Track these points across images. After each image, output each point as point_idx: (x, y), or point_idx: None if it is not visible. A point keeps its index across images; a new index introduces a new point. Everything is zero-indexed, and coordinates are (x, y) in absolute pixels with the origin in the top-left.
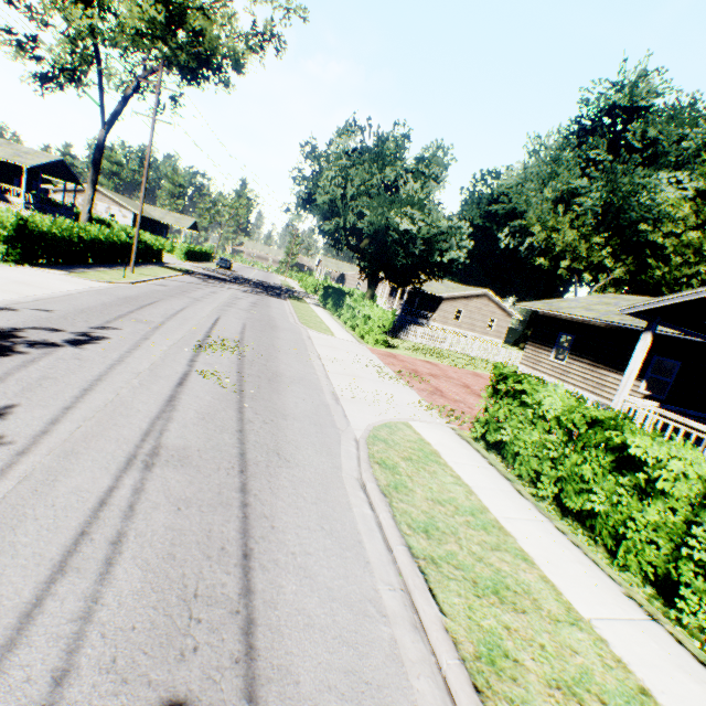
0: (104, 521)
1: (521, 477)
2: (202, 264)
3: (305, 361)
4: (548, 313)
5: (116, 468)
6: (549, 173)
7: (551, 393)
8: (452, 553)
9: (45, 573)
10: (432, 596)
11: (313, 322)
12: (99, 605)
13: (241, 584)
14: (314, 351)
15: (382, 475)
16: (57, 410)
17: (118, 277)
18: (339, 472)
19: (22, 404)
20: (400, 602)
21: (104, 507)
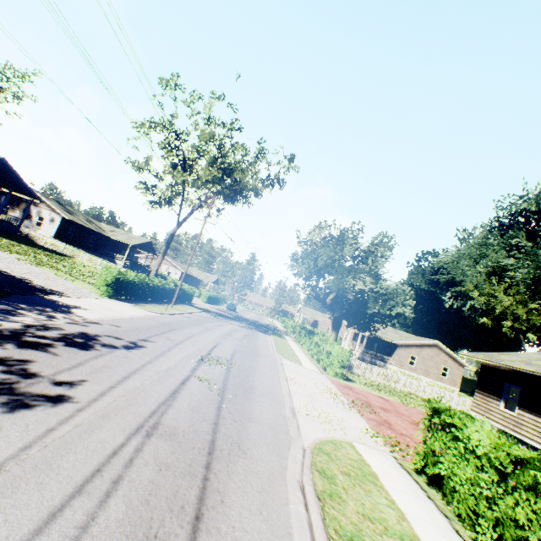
0: (112, 465)
1: (462, 518)
2: (217, 305)
3: (274, 380)
4: (491, 364)
5: (129, 431)
6: (479, 254)
7: (477, 428)
8: None
9: (71, 489)
10: None
11: (287, 353)
12: (94, 521)
13: (188, 538)
14: (284, 374)
15: (319, 481)
16: (106, 387)
17: (162, 310)
18: (284, 471)
19: (89, 380)
20: None
21: (115, 456)
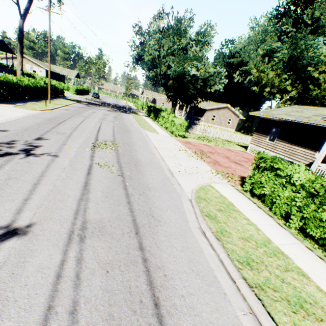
0: (61, 293)
1: (274, 213)
2: (84, 96)
3: (149, 150)
4: (266, 117)
5: (62, 243)
6: (261, 40)
7: (297, 170)
8: (267, 278)
9: None
10: (272, 319)
11: (146, 126)
12: None
13: None
14: (152, 144)
15: (211, 225)
16: (20, 202)
17: (43, 106)
18: (188, 224)
19: None
20: (253, 325)
21: (60, 280)
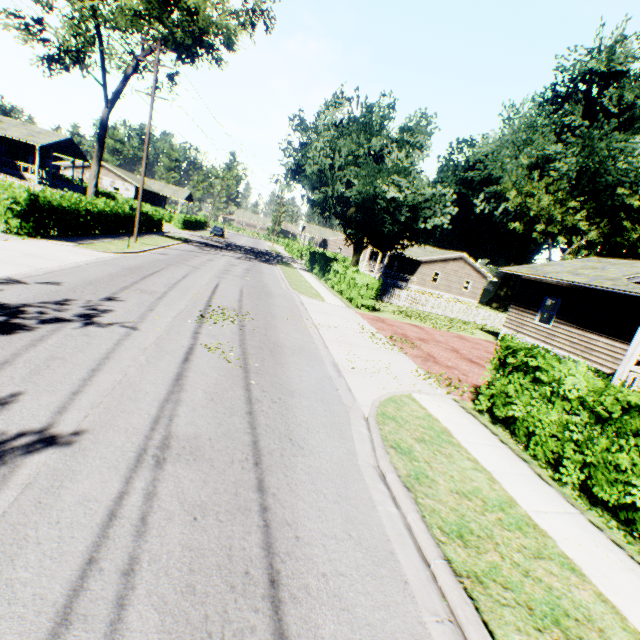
0: (113, 541)
1: (534, 455)
2: (197, 232)
3: (301, 329)
4: (533, 278)
5: (125, 466)
6: (524, 140)
7: (571, 371)
8: (495, 566)
9: (46, 625)
10: (490, 633)
11: (304, 287)
12: None
13: (271, 626)
14: (309, 318)
15: (400, 463)
16: (65, 396)
17: (123, 247)
18: (354, 459)
19: (29, 390)
20: None
21: (113, 522)
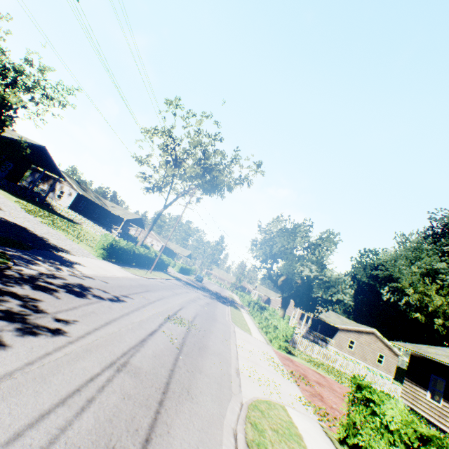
0: (89, 387)
1: None
2: (187, 275)
3: (226, 343)
4: (419, 355)
5: (104, 364)
6: (414, 256)
7: (392, 405)
8: None
9: (57, 400)
10: None
11: (240, 323)
12: (71, 427)
13: None
14: (234, 340)
15: (250, 432)
16: (92, 328)
17: (143, 273)
18: (222, 418)
19: (80, 320)
20: None
21: (91, 381)
